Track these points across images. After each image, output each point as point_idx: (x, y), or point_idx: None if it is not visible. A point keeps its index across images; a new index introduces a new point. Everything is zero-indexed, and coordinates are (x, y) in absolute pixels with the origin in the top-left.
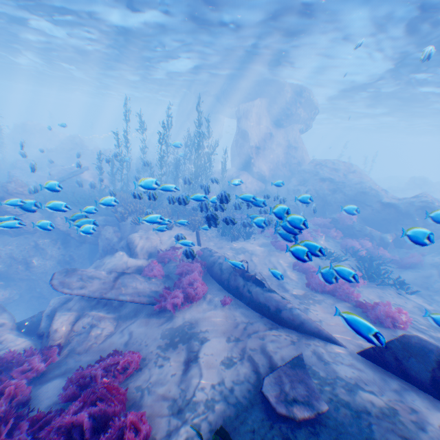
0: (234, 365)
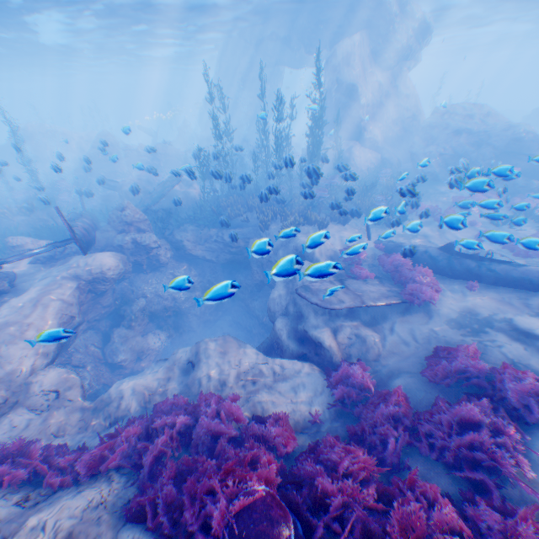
0: None
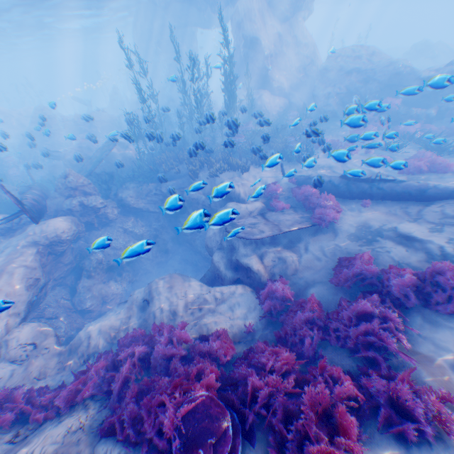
0: (442, 229)
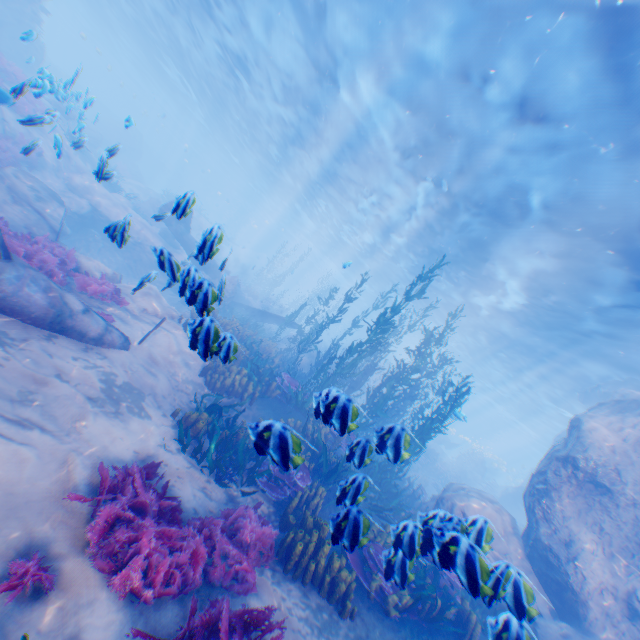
0: None
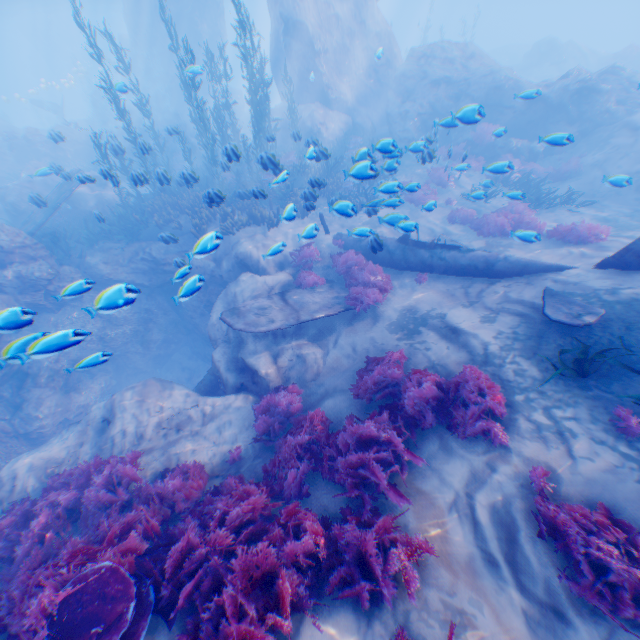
0: (496, 319)
